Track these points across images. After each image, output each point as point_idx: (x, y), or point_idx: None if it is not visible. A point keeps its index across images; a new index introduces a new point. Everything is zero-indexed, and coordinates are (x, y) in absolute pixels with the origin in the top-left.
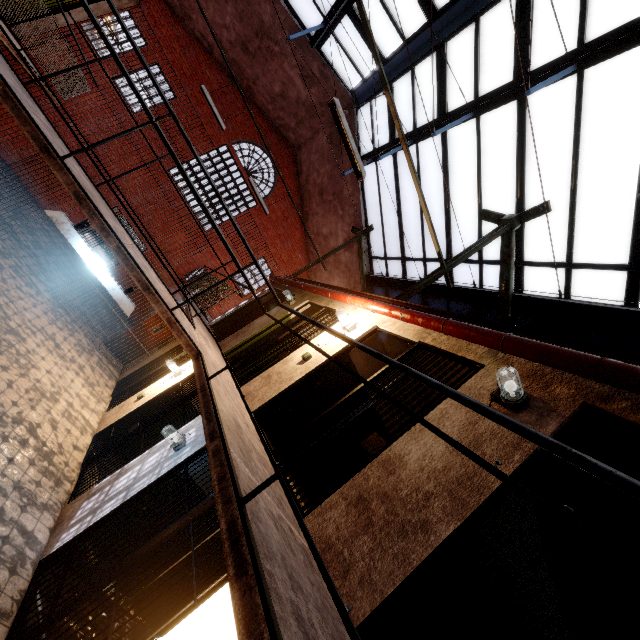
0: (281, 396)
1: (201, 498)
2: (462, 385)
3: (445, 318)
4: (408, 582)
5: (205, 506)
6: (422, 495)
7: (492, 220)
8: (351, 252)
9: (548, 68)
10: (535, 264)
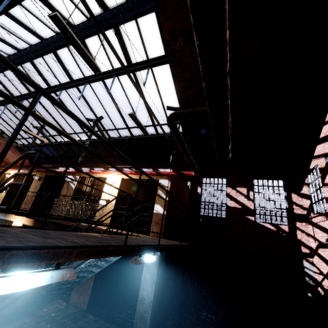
0: (6, 200)
1: (1, 223)
2: (34, 179)
3: (27, 169)
4: (32, 205)
5: (3, 223)
6: (31, 197)
7: (36, 128)
8: (2, 139)
9: (19, 97)
10: (53, 135)
